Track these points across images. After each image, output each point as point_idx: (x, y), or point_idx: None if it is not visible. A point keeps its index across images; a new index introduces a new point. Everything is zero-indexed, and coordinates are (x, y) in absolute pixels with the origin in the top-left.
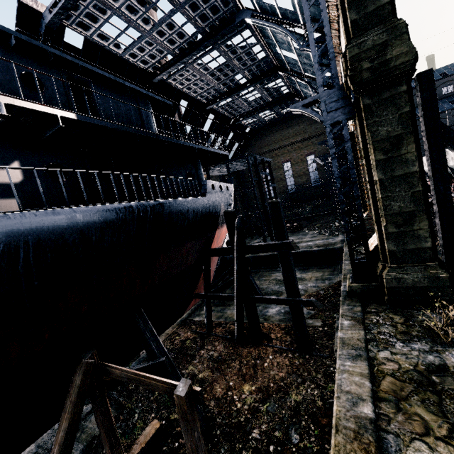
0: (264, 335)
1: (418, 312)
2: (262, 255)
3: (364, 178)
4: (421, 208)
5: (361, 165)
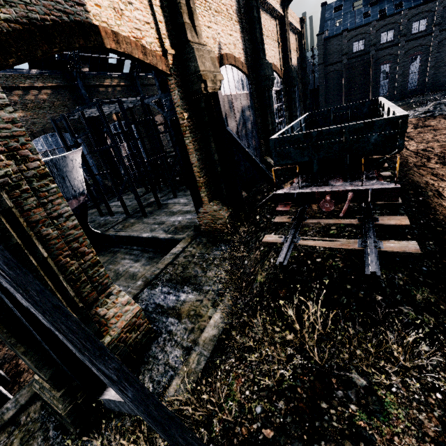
0: (19, 374)
1: (39, 443)
2: (120, 235)
3: (192, 163)
4: (9, 342)
5: (186, 145)
